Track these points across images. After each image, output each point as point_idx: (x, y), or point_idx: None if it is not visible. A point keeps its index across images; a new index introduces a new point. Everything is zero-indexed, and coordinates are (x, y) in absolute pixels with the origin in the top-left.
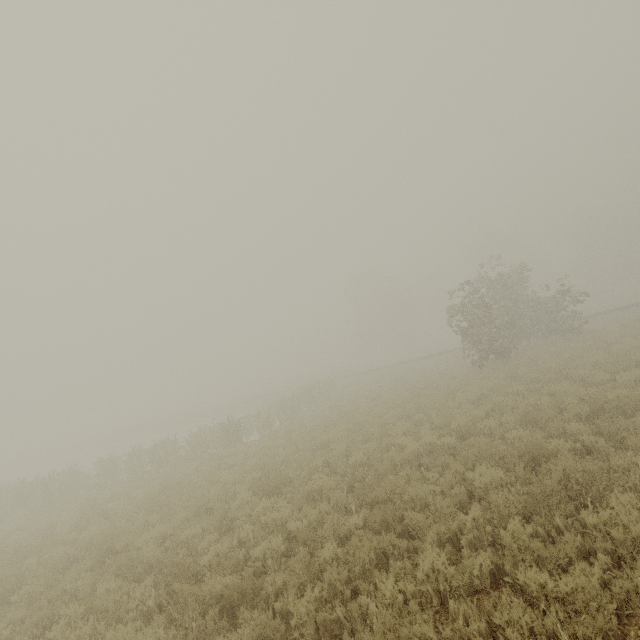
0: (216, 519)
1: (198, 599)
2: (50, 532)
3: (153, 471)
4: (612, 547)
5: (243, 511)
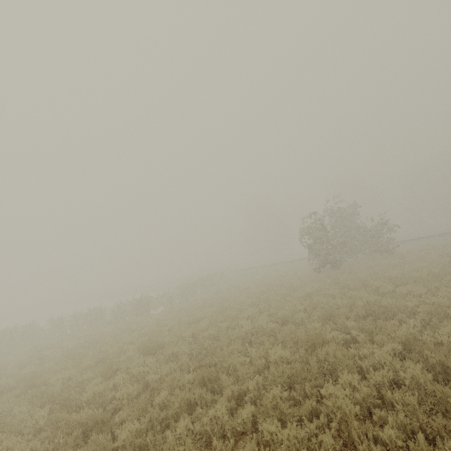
0: (104, 368)
1: (69, 423)
2: (5, 367)
3: (83, 329)
4: (327, 411)
5: (125, 364)
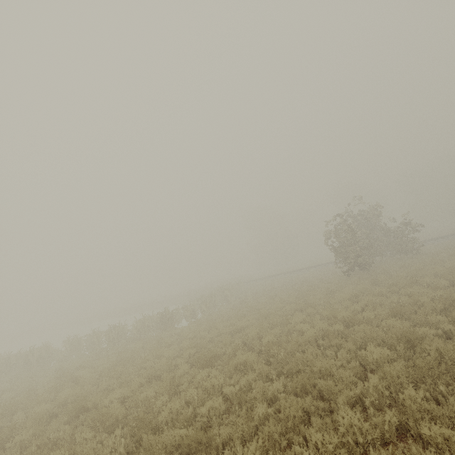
0: (166, 384)
1: (162, 447)
2: (31, 393)
3: (109, 348)
4: None
5: (185, 378)
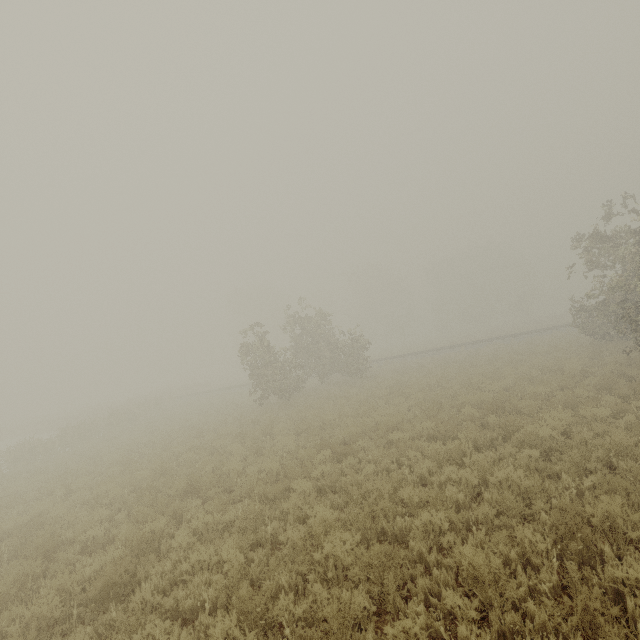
0: None
1: None
2: None
3: None
4: None
5: None
